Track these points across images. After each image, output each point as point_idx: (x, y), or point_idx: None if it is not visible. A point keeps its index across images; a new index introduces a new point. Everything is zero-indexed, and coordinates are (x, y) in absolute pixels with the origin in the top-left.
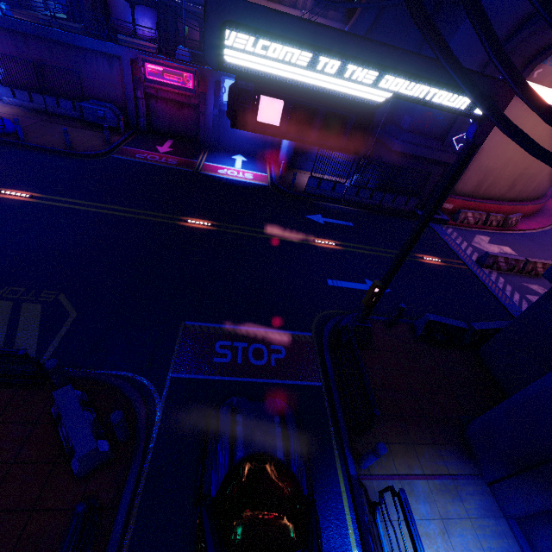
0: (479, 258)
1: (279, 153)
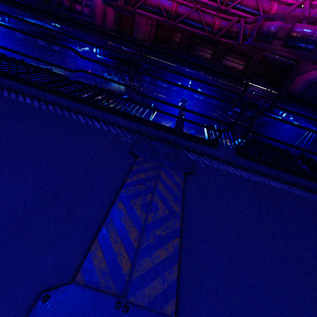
0: None
1: None
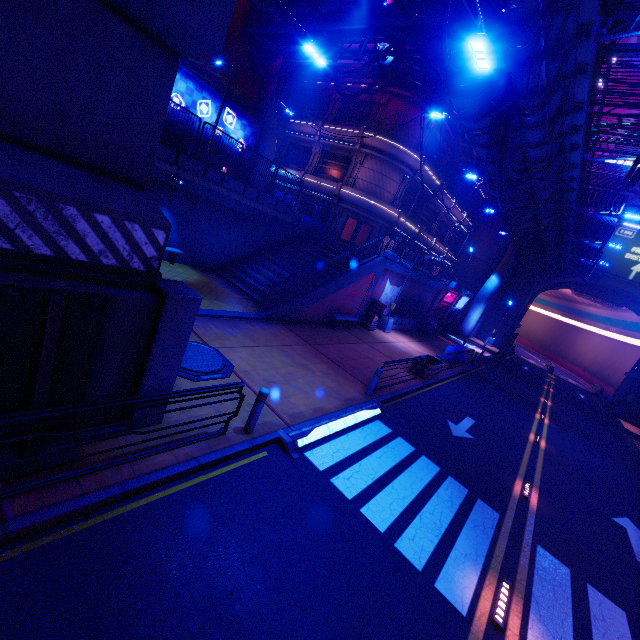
0: (549, 369)
1: (459, 330)
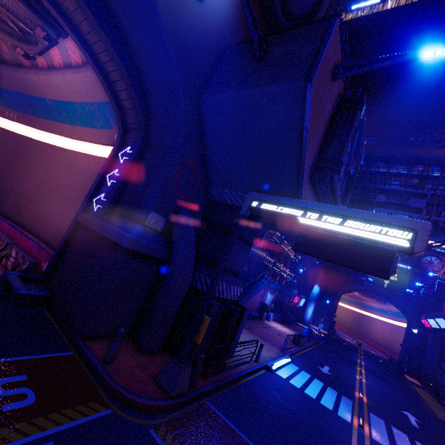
0: (359, 344)
1: (303, 319)
